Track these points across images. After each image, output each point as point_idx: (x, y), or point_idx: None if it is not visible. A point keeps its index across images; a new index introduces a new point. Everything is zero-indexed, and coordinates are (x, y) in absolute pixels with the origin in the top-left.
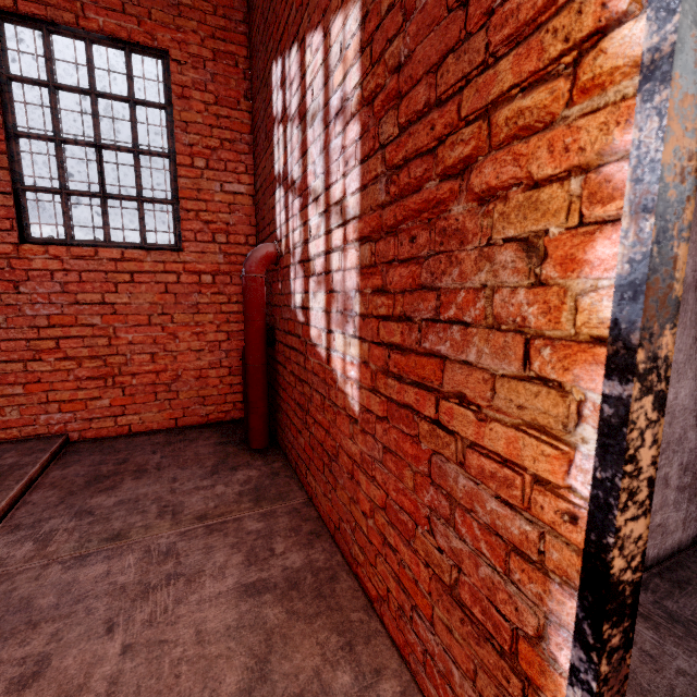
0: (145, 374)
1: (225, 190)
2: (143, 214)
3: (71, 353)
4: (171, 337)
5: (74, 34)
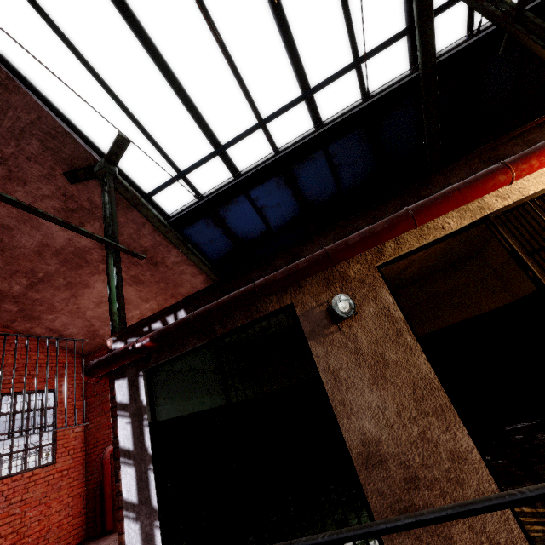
0: (35, 533)
1: (74, 431)
2: (41, 452)
3: (3, 533)
4: (48, 507)
5: (26, 393)
